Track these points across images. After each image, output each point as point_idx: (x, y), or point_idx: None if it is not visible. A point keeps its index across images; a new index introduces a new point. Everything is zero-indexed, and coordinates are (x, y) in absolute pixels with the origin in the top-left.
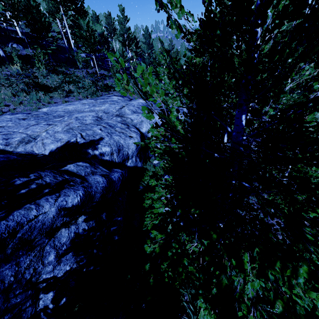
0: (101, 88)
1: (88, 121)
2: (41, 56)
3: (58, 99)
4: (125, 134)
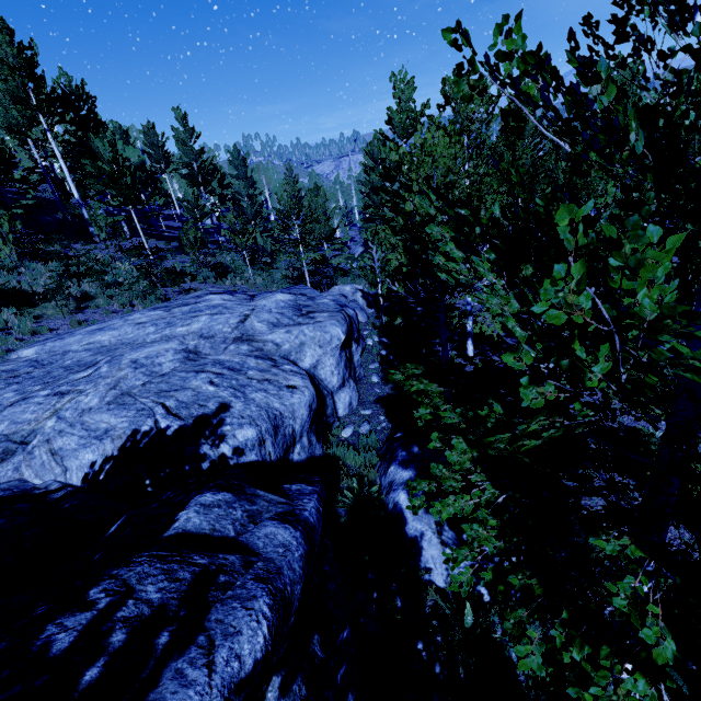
0: (162, 280)
1: (168, 366)
2: (4, 224)
3: (58, 321)
4: (275, 383)
